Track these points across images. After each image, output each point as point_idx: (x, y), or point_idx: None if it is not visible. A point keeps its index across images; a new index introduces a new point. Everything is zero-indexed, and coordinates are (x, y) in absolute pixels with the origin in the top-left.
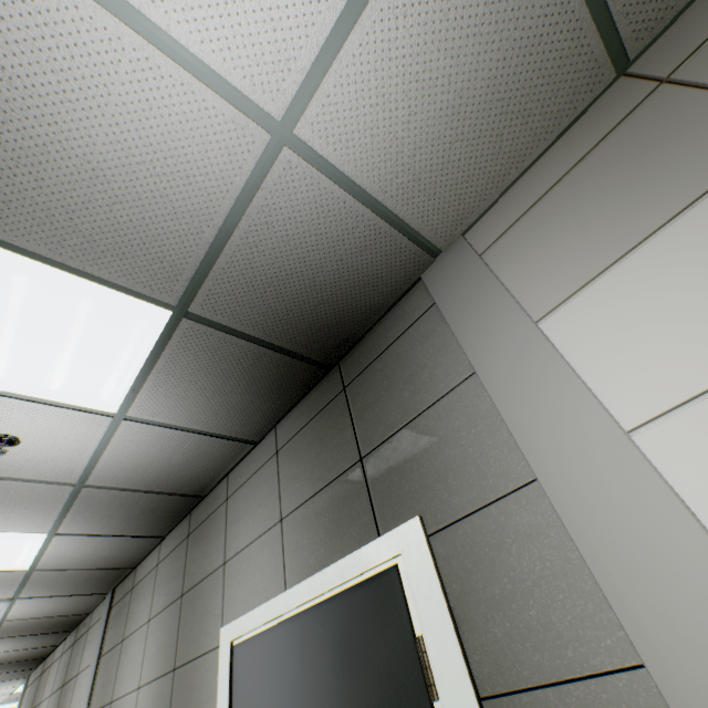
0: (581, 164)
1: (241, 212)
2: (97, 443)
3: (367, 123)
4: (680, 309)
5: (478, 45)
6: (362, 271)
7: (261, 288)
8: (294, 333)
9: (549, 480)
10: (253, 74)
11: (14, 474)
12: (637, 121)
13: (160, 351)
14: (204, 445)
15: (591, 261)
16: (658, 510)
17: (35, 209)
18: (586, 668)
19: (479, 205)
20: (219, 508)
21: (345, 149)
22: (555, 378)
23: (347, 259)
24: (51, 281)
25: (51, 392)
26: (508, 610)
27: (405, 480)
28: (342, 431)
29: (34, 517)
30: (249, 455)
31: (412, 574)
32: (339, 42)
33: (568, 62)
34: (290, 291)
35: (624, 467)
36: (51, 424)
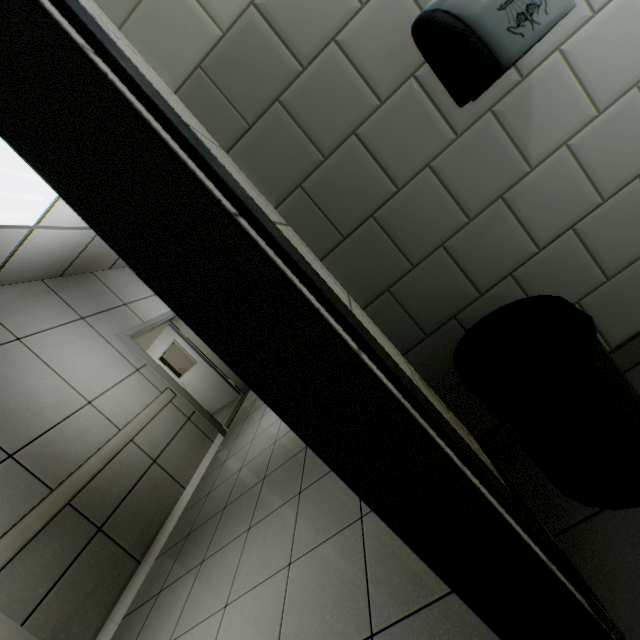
0: None
1: None
2: None
3: None
4: None
5: None
6: None
7: None
8: None
9: None
10: None
11: None
12: None
13: None
14: None
15: None
16: None
17: None
18: None
19: None
20: None
21: None
22: None
23: None
24: None
25: None
26: None
27: None
28: None
29: None
30: None
31: None
32: None
33: None
34: None
35: None
36: None
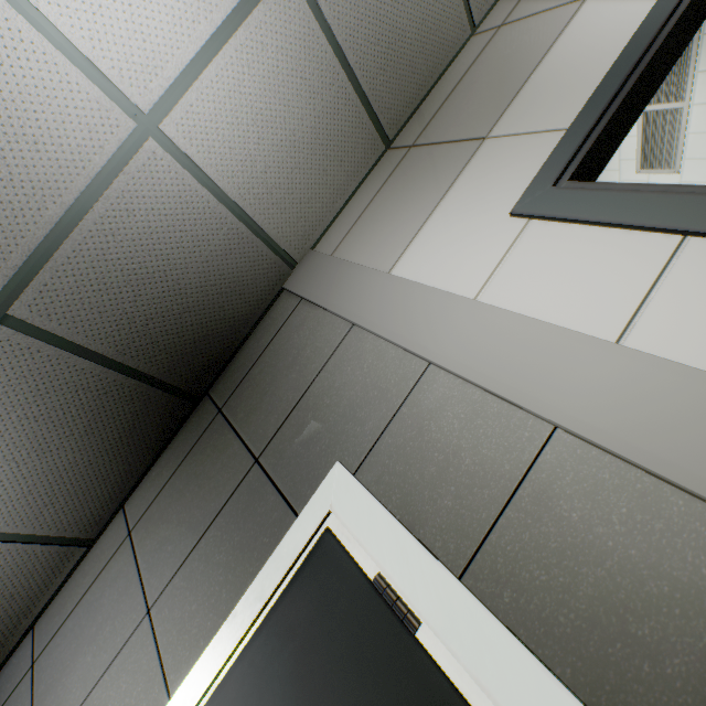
0: (382, 190)
1: (98, 195)
2: None
3: (226, 136)
4: (469, 230)
5: (301, 103)
6: (228, 276)
7: (116, 287)
8: (155, 350)
9: (438, 355)
10: (122, 68)
11: None
12: (406, 164)
13: None
14: None
15: (409, 230)
16: (511, 326)
17: None
18: (523, 467)
19: (320, 224)
20: (14, 691)
21: (208, 154)
22: (415, 294)
23: (214, 261)
24: None
25: None
26: (448, 476)
27: (313, 444)
28: (226, 450)
29: None
30: (77, 570)
31: (348, 519)
32: (199, 69)
33: (357, 131)
34: (151, 294)
35: (480, 316)
36: None
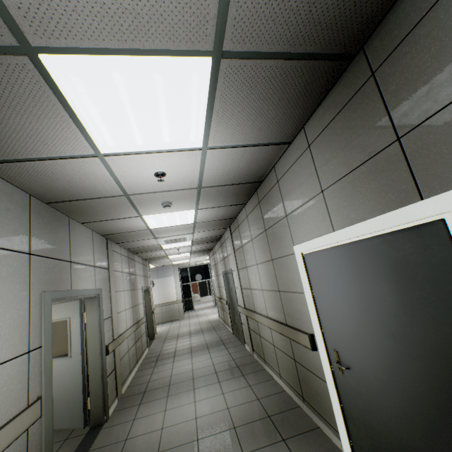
0: None
1: None
2: (199, 166)
3: None
4: None
5: None
6: None
7: None
8: (317, 32)
9: None
10: None
11: (170, 188)
12: None
13: (213, 96)
14: (256, 153)
15: None
16: None
17: (91, 5)
18: None
19: None
20: (273, 187)
21: None
22: None
23: None
24: (131, 69)
25: (166, 145)
26: None
27: None
28: (373, 118)
29: (187, 204)
30: (286, 152)
31: None
32: None
33: None
34: None
35: None
36: (174, 162)
